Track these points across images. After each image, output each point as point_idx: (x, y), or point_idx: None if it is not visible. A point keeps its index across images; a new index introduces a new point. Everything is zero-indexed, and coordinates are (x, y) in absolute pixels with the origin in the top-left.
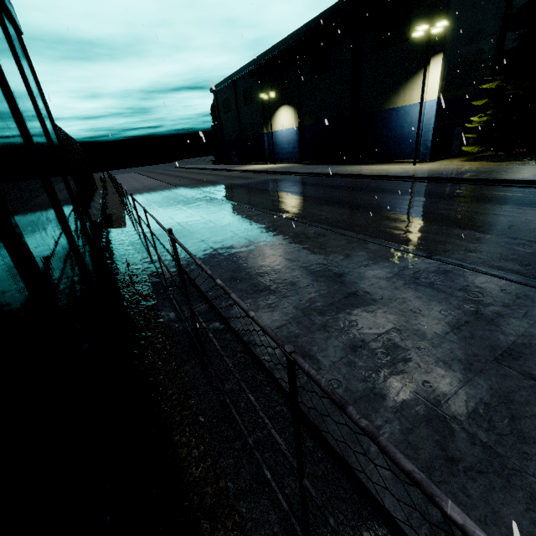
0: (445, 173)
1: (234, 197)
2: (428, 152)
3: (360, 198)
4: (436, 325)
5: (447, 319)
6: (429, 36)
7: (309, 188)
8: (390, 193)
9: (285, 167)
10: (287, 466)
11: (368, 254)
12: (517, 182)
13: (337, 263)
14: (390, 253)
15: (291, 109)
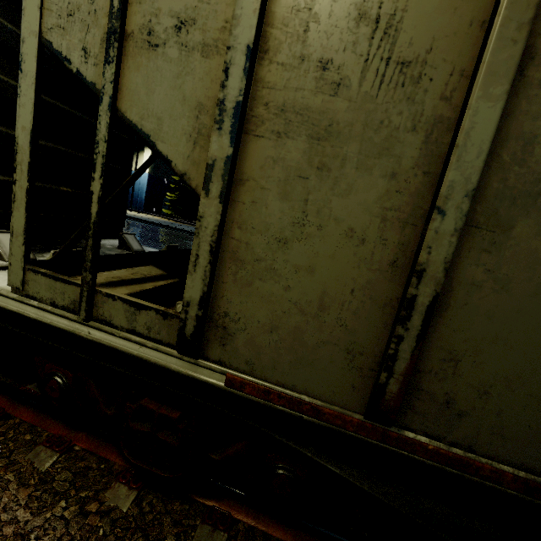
0: (139, 217)
1: None
2: (143, 206)
3: None
4: None
5: None
6: None
7: None
8: None
9: None
10: None
11: None
12: (167, 227)
13: None
14: None
15: None
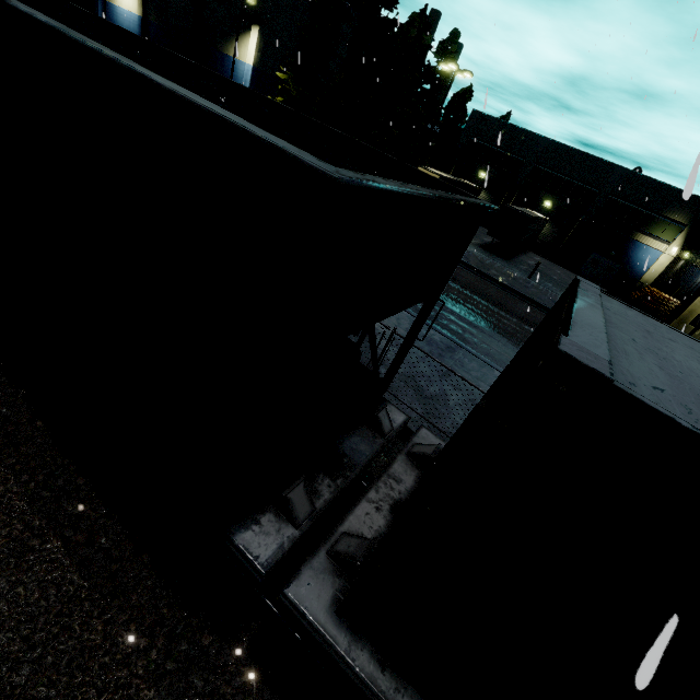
0: None
1: None
2: None
3: None
4: None
5: None
6: (242, 3)
7: None
8: None
9: None
10: None
11: None
12: None
13: None
14: None
15: None
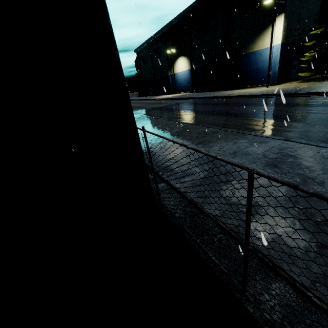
0: (289, 91)
1: (155, 114)
2: (276, 78)
3: (235, 109)
4: (298, 177)
5: (305, 174)
6: (275, 3)
7: (201, 106)
8: (254, 105)
9: (183, 95)
10: (221, 254)
11: (248, 141)
12: None
13: (229, 147)
14: (261, 139)
15: (185, 58)
